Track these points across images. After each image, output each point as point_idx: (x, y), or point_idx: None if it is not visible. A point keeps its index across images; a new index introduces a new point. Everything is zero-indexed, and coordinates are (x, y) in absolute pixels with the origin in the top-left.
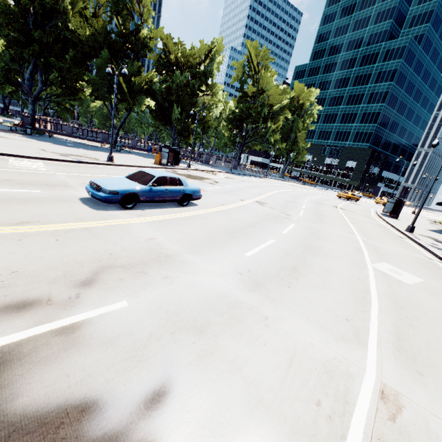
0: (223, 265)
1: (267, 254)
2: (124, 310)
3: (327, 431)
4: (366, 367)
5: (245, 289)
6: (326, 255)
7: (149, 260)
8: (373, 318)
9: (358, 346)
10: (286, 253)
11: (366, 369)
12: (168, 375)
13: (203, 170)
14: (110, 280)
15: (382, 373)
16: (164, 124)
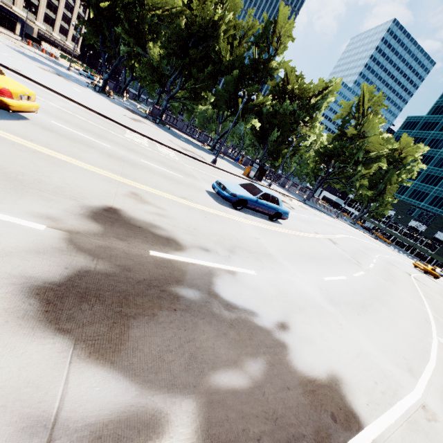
0: (308, 278)
1: (340, 285)
2: (255, 276)
3: (380, 396)
4: (414, 388)
5: (325, 300)
6: (392, 309)
7: (260, 253)
8: (428, 369)
9: (410, 376)
10: (356, 291)
11: (414, 389)
12: (286, 320)
13: (280, 192)
14: (242, 255)
15: (426, 398)
16: (259, 142)
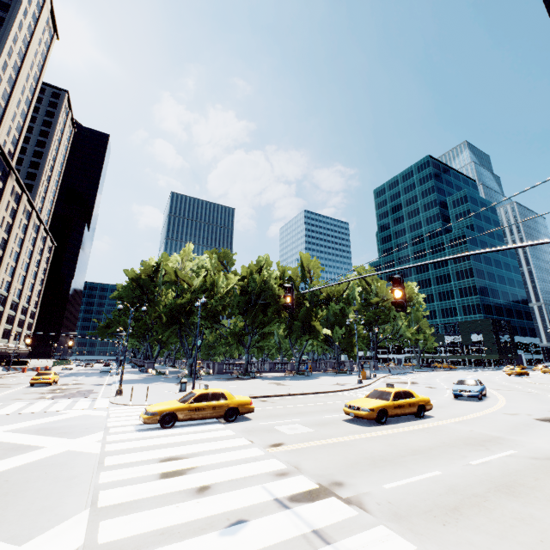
0: None
1: None
2: None
3: None
4: None
5: None
6: None
7: None
8: None
9: None
10: None
11: None
12: None
13: (382, 376)
14: None
15: None
16: (328, 344)
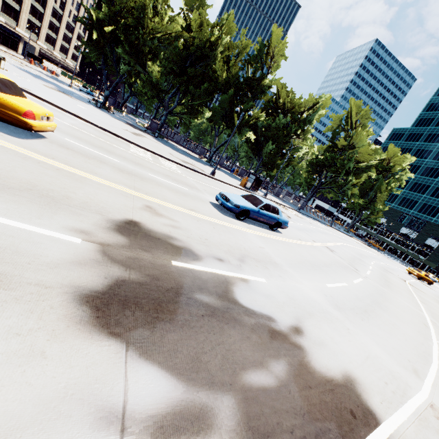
0: (312, 285)
1: (342, 292)
2: (265, 284)
3: (391, 396)
4: (421, 389)
5: (331, 306)
6: (392, 315)
7: (266, 261)
8: (432, 371)
9: (416, 377)
10: (358, 297)
11: (421, 389)
12: (299, 325)
13: (276, 202)
14: (251, 264)
15: (433, 398)
16: (254, 154)
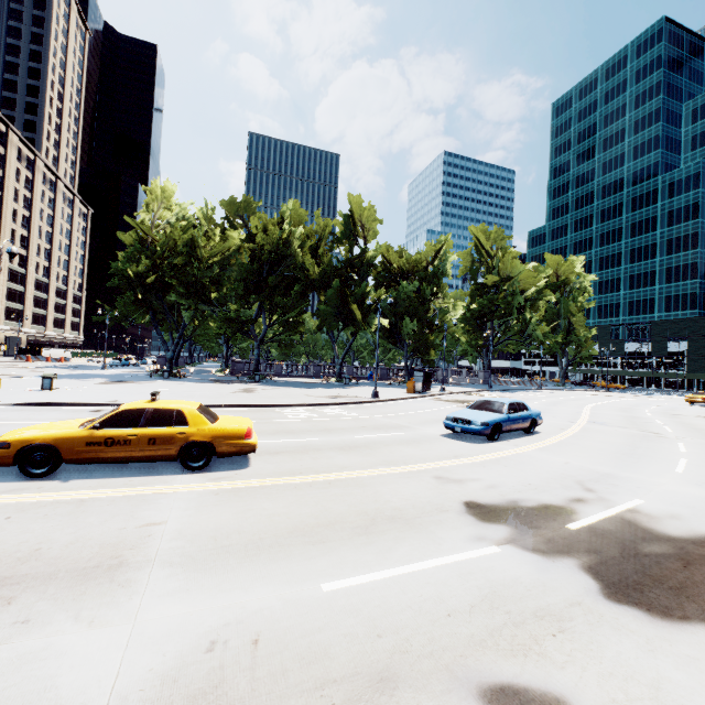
0: (670, 479)
1: (698, 470)
2: (647, 504)
3: None
4: None
5: None
6: None
7: (600, 477)
8: None
9: None
10: None
11: None
12: None
13: (460, 392)
14: (599, 488)
15: None
16: (393, 342)
